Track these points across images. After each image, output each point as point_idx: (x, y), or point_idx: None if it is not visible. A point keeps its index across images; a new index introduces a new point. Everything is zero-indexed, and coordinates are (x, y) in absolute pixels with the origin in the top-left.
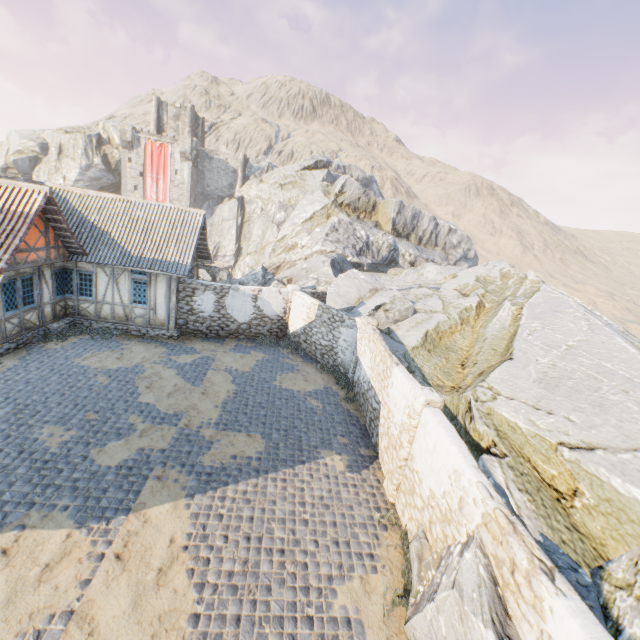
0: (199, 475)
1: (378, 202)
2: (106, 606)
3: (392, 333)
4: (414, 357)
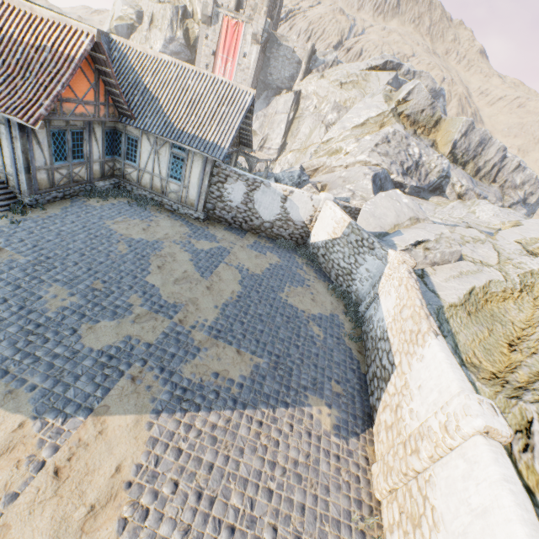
0: (173, 388)
1: (443, 118)
2: None
3: (426, 277)
4: (449, 317)
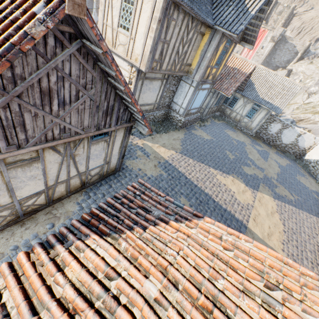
0: (275, 194)
1: None
2: (260, 210)
3: None
4: None
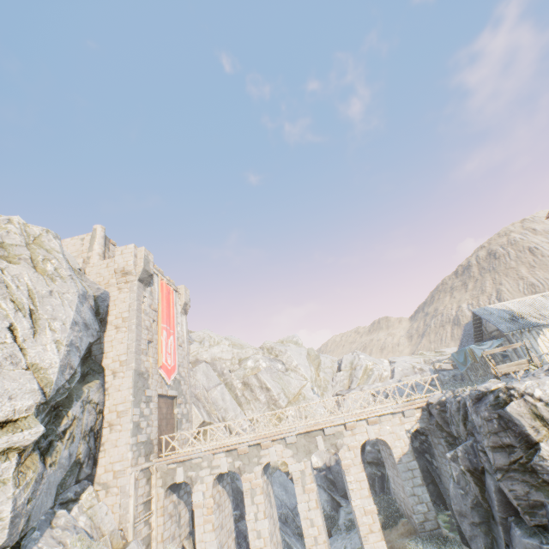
0: None
1: None
2: None
3: None
4: None
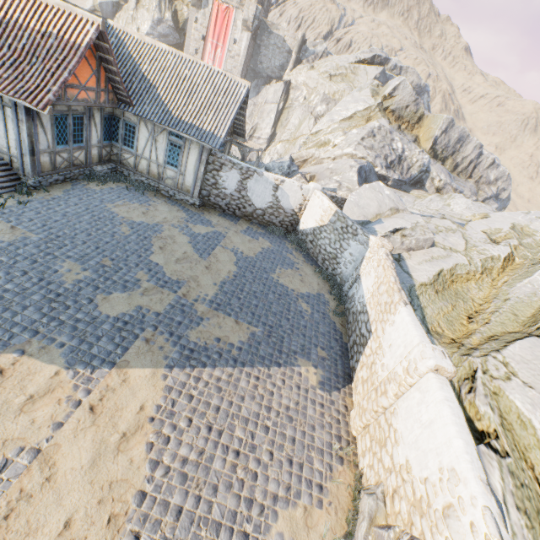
0: (182, 349)
1: (426, 115)
2: (68, 455)
3: (402, 261)
4: (419, 294)
